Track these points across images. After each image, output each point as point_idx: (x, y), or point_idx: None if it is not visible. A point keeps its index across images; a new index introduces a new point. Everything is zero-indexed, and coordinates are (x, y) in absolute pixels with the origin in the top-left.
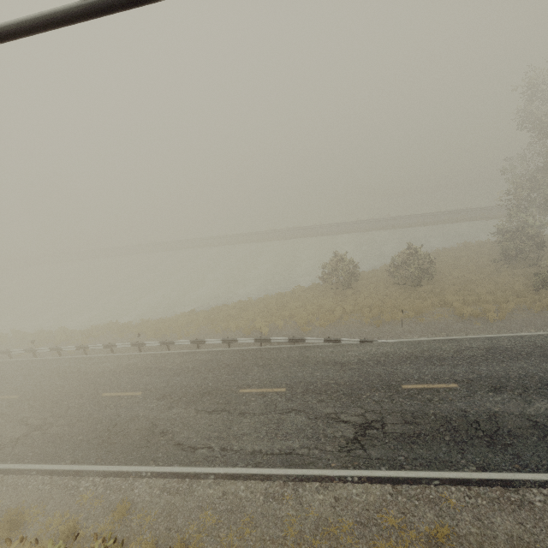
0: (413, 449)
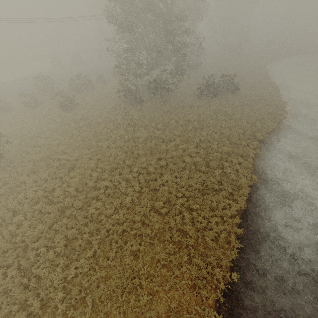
0: None
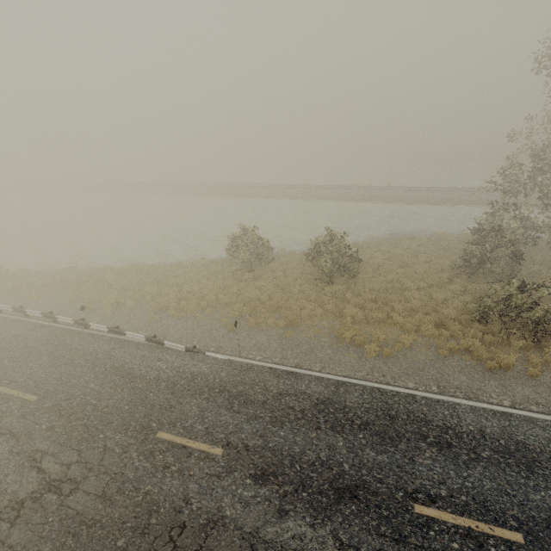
0: (65, 546)
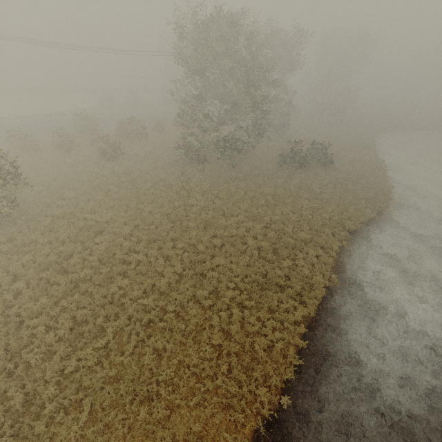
0: None
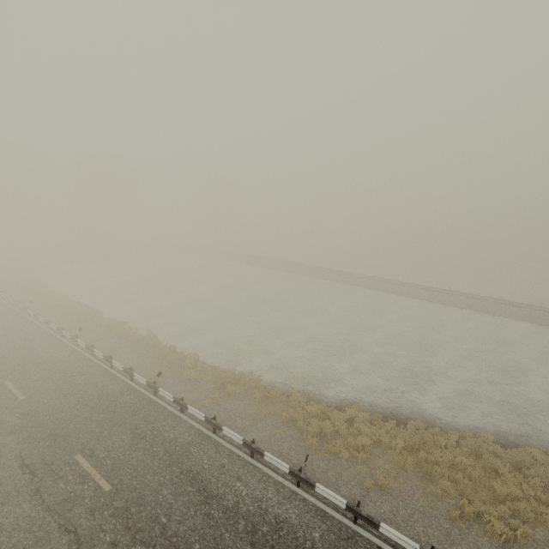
0: None
